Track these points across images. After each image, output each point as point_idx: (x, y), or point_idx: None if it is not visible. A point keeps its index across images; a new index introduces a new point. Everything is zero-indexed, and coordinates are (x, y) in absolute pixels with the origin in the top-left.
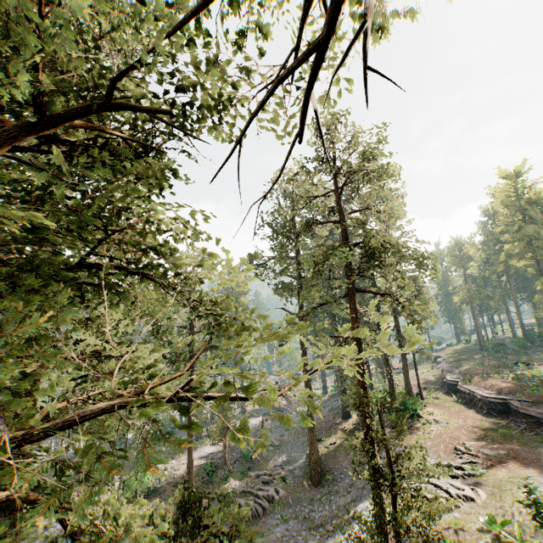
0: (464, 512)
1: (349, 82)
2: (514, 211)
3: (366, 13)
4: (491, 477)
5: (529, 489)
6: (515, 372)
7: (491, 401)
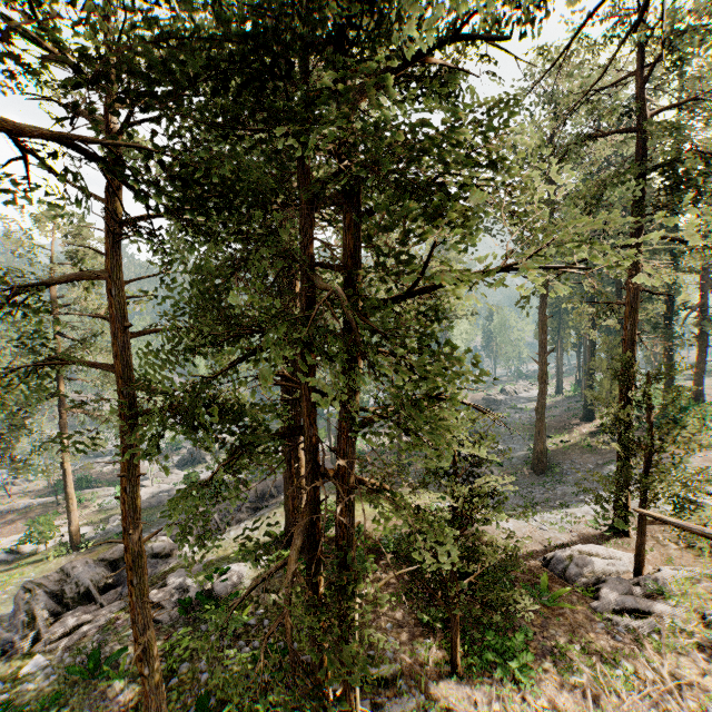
0: None
1: None
2: None
3: None
4: None
5: None
6: None
7: None
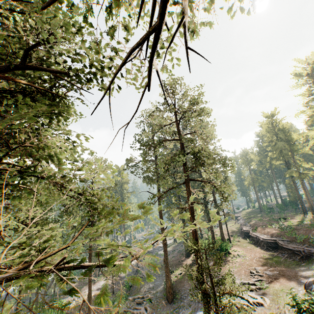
0: (258, 313)
1: (180, 60)
2: (272, 135)
3: (183, 10)
4: (271, 288)
5: (293, 296)
6: (279, 223)
7: (268, 241)
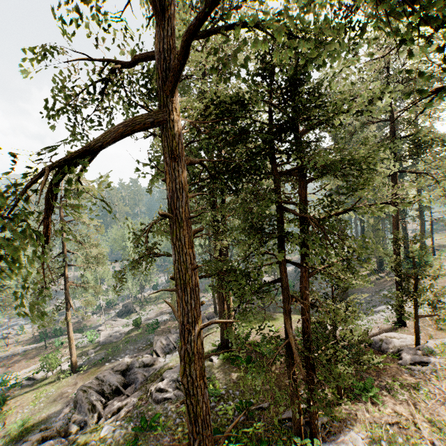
0: None
1: None
2: None
3: None
4: None
5: None
6: None
7: None
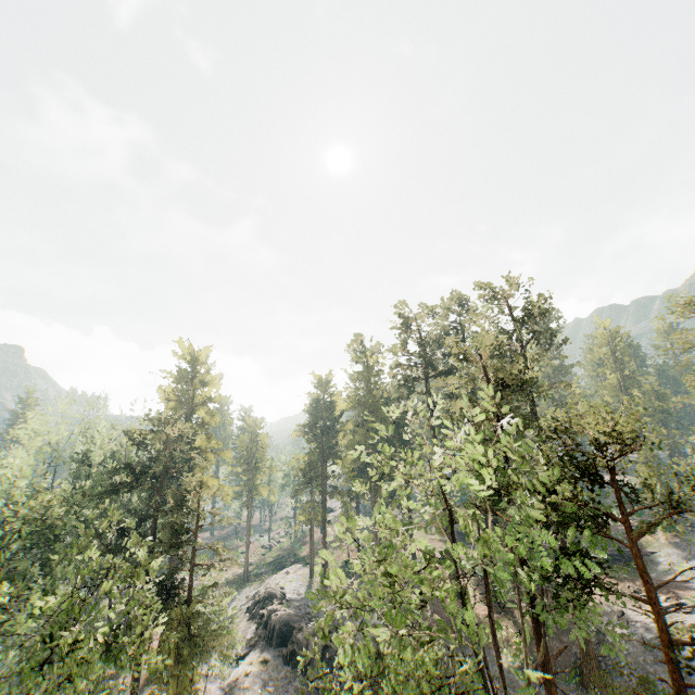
0: None
1: None
2: None
3: None
4: None
5: None
6: None
7: None
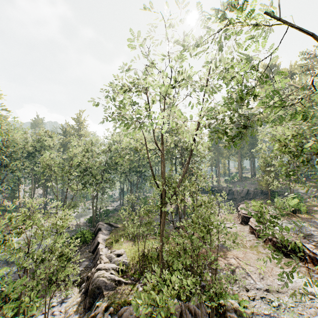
0: None
1: None
2: None
3: None
4: None
5: None
6: None
7: None
